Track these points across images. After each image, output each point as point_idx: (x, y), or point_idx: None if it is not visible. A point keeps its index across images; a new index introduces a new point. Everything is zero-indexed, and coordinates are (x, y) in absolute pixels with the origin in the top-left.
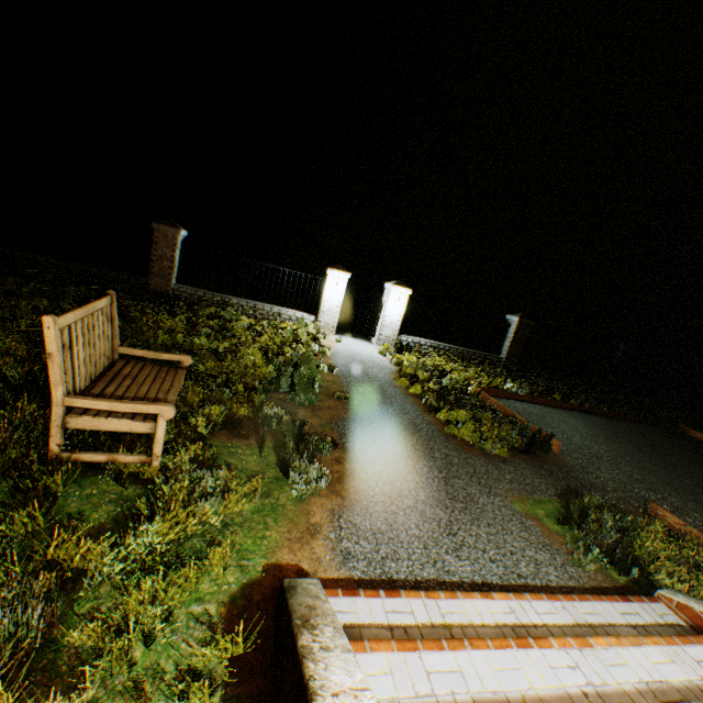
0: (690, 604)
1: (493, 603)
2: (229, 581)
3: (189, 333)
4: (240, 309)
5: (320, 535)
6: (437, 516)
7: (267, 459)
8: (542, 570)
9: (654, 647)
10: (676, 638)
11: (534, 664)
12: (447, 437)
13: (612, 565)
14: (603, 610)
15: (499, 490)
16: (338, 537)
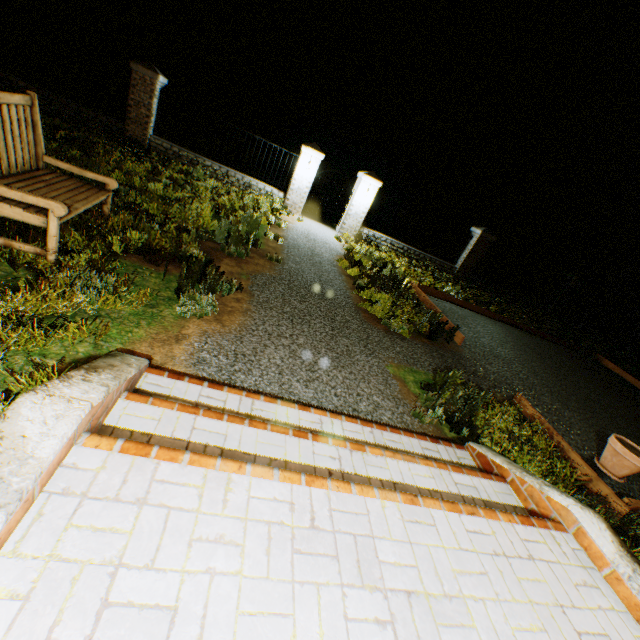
0: (486, 454)
1: (307, 414)
2: (78, 351)
3: (150, 180)
4: (210, 171)
5: (185, 343)
6: (306, 357)
7: (169, 284)
8: (378, 412)
9: (423, 466)
10: (449, 467)
11: (300, 448)
12: (359, 311)
13: (449, 424)
14: (408, 442)
15: (381, 355)
16: (201, 348)
